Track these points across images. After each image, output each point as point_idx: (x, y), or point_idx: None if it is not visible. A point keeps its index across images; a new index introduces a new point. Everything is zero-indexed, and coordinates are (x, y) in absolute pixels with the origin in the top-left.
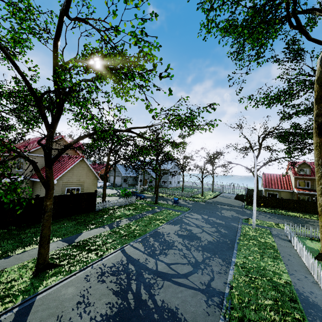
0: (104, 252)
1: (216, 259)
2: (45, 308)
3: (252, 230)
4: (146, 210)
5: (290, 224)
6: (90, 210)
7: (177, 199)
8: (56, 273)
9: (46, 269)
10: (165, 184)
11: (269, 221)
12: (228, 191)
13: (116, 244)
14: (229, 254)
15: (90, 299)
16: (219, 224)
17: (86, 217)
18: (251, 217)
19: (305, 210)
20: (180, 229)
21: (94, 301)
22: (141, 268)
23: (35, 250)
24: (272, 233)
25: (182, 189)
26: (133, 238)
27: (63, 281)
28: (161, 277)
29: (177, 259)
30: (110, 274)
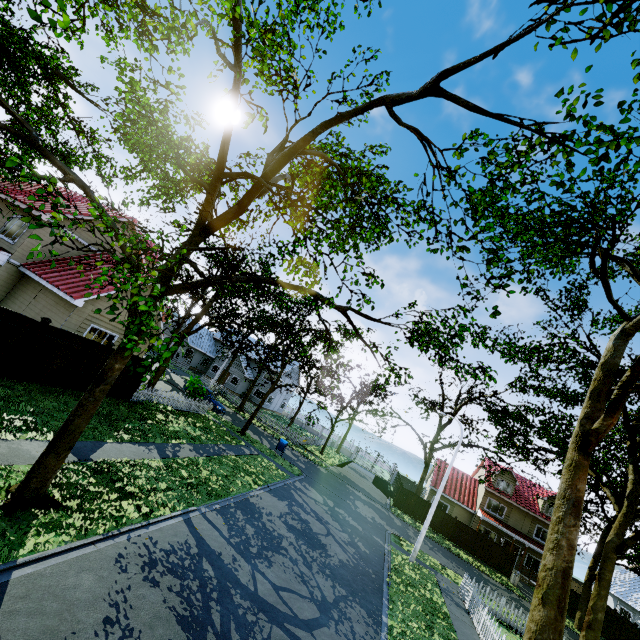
0: (152, 510)
1: (356, 607)
2: (34, 609)
3: (409, 566)
4: (226, 442)
5: (463, 575)
6: (122, 395)
7: (286, 444)
8: (54, 524)
9: (32, 507)
10: (260, 398)
11: (433, 557)
12: (363, 464)
13: (176, 500)
14: (376, 603)
15: (131, 619)
16: (354, 529)
17: (112, 407)
18: (404, 536)
19: (485, 557)
20: (289, 513)
21: (141, 627)
22: (227, 577)
23: (7, 447)
24: (441, 584)
25: (290, 423)
26: (206, 498)
27: (69, 551)
28: (266, 614)
29: (291, 581)
30: (168, 571)
